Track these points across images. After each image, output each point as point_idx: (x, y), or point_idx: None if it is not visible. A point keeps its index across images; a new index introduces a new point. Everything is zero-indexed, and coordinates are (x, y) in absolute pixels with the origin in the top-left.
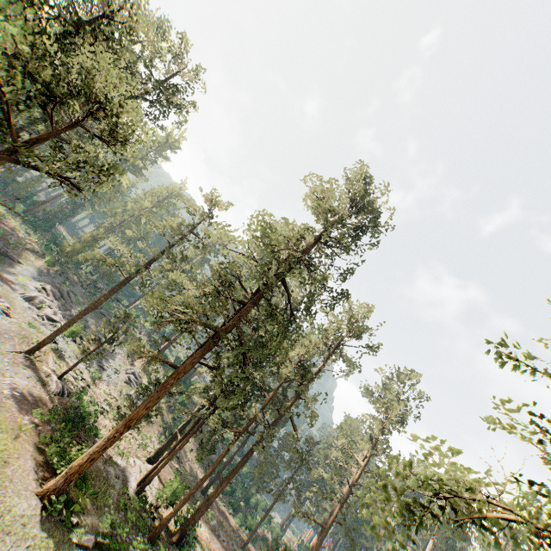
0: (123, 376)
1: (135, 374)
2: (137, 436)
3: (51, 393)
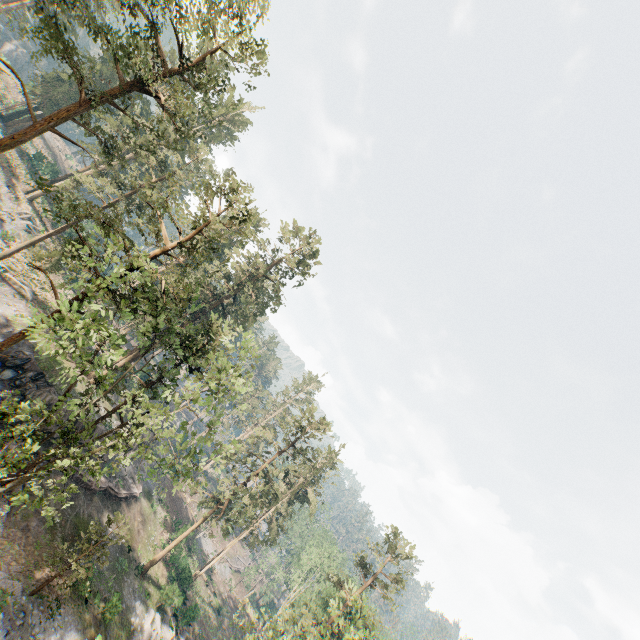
0: (22, 224)
1: (32, 219)
2: (60, 292)
3: (30, 301)
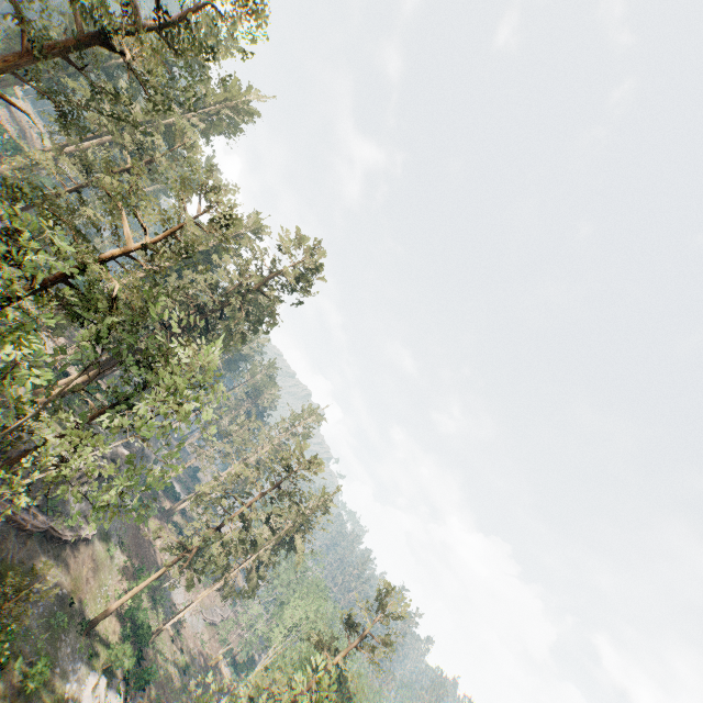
0: None
1: None
2: None
3: None
